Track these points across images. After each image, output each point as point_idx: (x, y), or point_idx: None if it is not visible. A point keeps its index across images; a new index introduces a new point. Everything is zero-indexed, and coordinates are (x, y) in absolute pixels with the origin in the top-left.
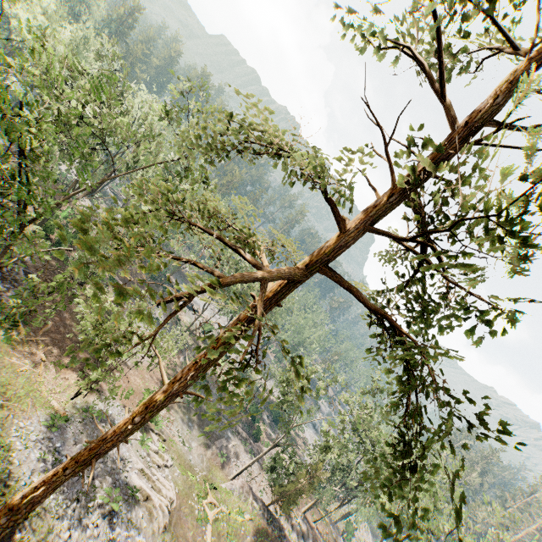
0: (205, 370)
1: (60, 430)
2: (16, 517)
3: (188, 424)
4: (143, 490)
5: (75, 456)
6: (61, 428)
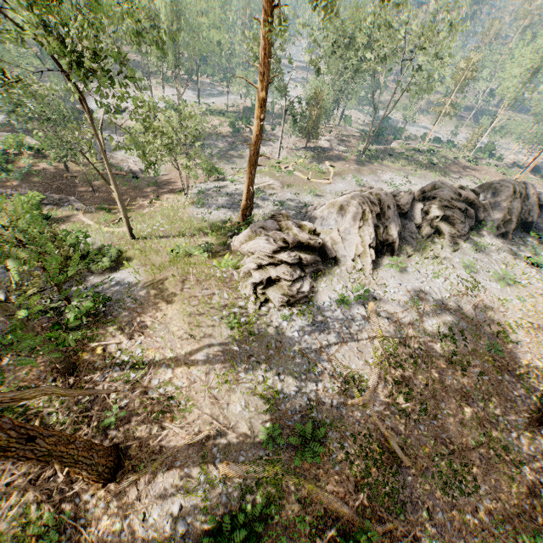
0: (269, 54)
1: (206, 204)
2: (251, 208)
3: (230, 163)
4: (260, 187)
5: (250, 165)
6: (204, 204)
